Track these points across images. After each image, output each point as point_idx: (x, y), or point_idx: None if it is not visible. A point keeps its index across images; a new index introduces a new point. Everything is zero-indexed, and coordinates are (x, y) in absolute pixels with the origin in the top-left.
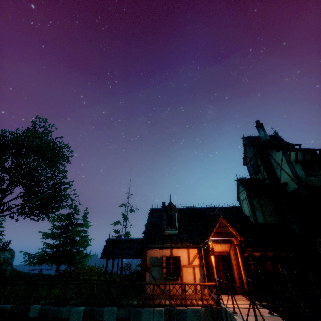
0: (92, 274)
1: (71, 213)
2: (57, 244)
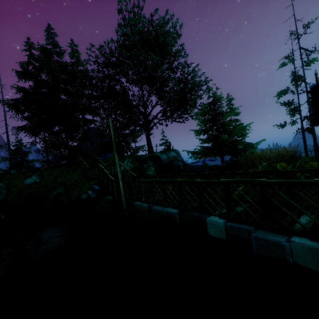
0: (275, 160)
1: (212, 103)
2: (211, 137)
